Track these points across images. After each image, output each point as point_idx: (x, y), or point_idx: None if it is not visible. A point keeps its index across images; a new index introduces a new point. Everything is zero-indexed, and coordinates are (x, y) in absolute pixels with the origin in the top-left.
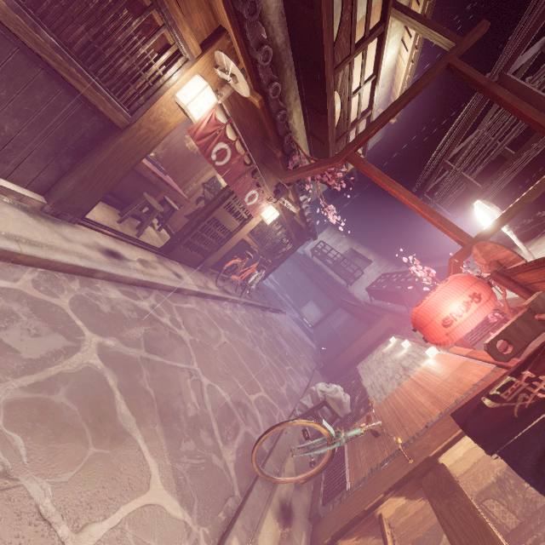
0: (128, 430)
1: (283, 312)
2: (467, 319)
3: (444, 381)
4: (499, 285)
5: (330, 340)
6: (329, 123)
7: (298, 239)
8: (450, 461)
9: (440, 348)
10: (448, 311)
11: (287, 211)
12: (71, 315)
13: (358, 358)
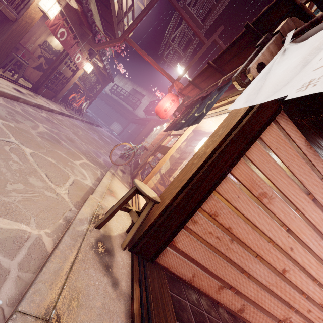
0: (70, 148)
1: (101, 127)
2: (171, 108)
3: None
4: (182, 97)
5: (129, 137)
6: (112, 14)
7: (104, 82)
8: (164, 144)
9: (167, 123)
10: (165, 106)
11: (96, 65)
12: (26, 115)
13: (142, 141)
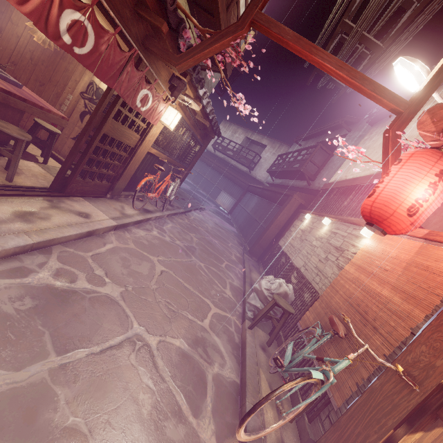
0: None
1: (203, 208)
2: (433, 202)
3: (406, 270)
4: None
5: (248, 222)
6: None
7: (203, 139)
8: None
9: None
10: (412, 197)
11: (188, 111)
12: None
13: (277, 235)
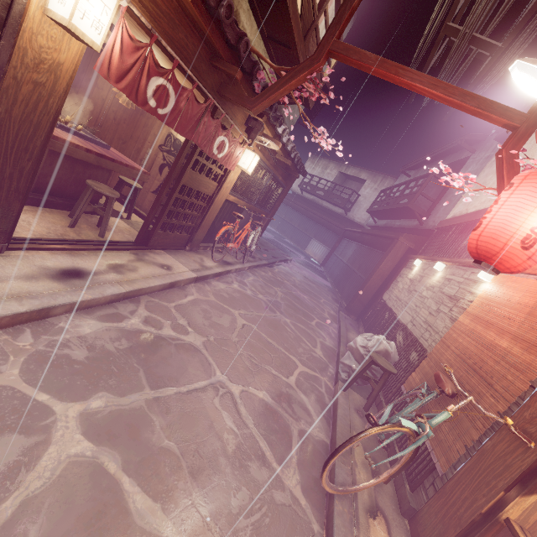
0: (154, 533)
1: (289, 260)
2: None
3: (530, 316)
4: None
5: (345, 275)
6: (290, 11)
7: (286, 180)
8: None
9: None
10: (527, 227)
11: (266, 151)
12: (26, 391)
13: (381, 288)
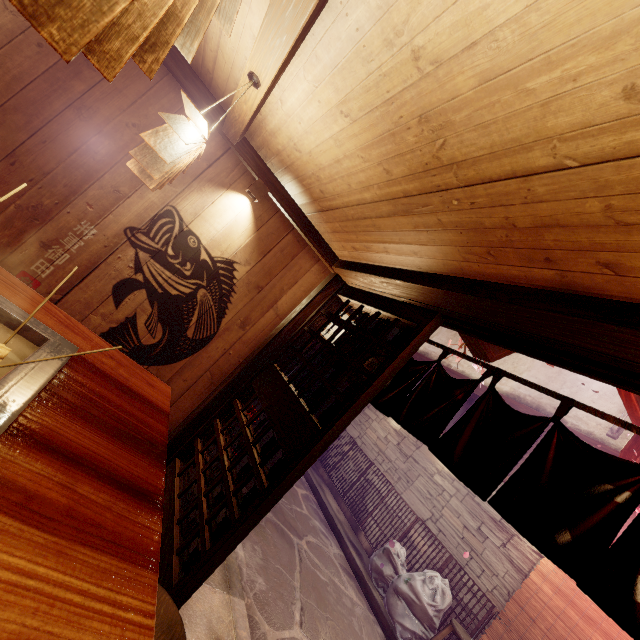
0: None
1: None
2: None
3: None
4: None
5: None
6: None
7: None
8: None
9: None
10: None
11: None
12: None
13: None
